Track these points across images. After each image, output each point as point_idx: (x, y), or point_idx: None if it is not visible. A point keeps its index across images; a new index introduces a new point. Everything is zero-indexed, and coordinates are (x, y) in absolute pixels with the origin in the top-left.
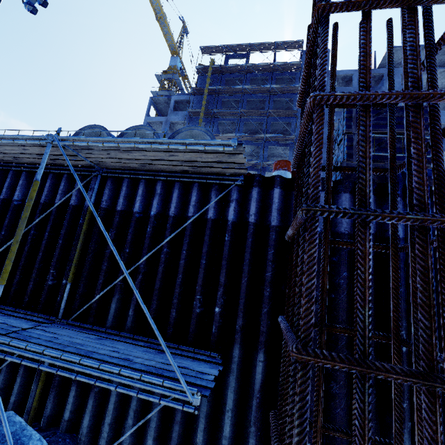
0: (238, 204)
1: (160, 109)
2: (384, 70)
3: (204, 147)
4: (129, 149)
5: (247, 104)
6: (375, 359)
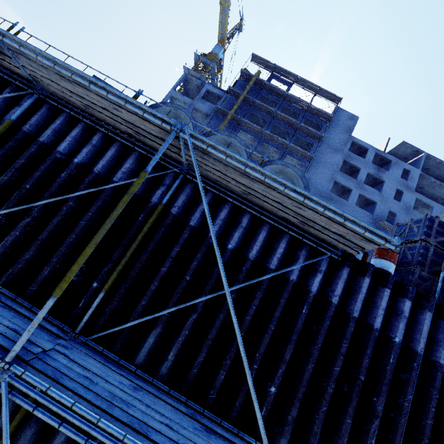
0: (324, 276)
1: (188, 89)
2: (393, 158)
3: (365, 232)
4: (258, 179)
5: (272, 128)
6: None
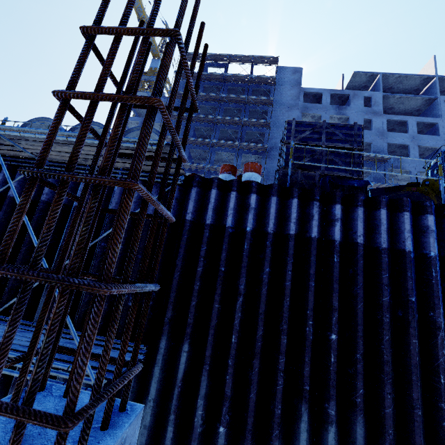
0: (177, 202)
1: (137, 109)
2: (349, 92)
3: (134, 145)
4: (66, 142)
5: (224, 112)
6: (288, 347)
